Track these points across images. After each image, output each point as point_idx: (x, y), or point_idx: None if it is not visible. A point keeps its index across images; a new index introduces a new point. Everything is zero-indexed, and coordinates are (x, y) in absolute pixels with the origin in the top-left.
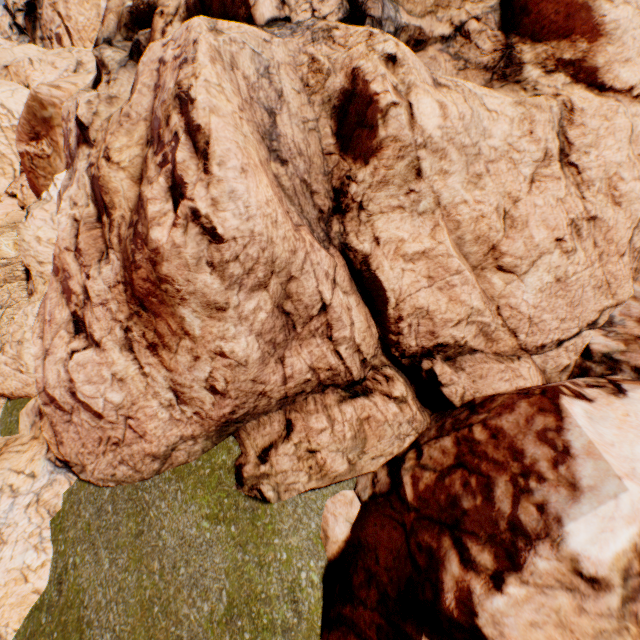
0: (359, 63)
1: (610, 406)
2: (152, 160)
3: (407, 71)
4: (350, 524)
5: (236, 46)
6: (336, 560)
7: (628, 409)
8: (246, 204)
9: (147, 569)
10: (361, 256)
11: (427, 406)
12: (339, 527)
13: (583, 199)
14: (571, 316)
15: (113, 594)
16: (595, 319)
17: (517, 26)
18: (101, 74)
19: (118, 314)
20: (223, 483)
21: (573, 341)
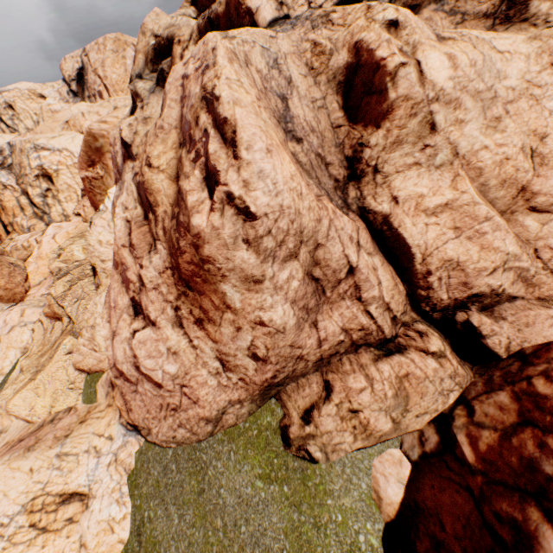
0: (360, 36)
1: None
2: (186, 158)
3: (410, 32)
4: (402, 485)
5: (248, 46)
6: (393, 523)
7: None
8: (273, 181)
9: (211, 526)
10: (381, 217)
11: (465, 359)
12: (391, 488)
13: None
14: None
15: (184, 548)
16: None
17: None
18: (136, 104)
19: (168, 296)
20: (271, 444)
21: None
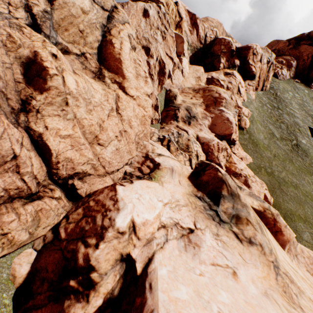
0: (38, 50)
1: (129, 186)
2: None
3: (62, 63)
4: (31, 264)
5: None
6: (22, 285)
7: (133, 186)
8: None
9: None
10: (38, 133)
11: (71, 200)
12: (24, 268)
13: (123, 125)
14: (121, 161)
15: None
16: (127, 162)
17: (103, 63)
18: None
19: None
20: None
21: (122, 169)
